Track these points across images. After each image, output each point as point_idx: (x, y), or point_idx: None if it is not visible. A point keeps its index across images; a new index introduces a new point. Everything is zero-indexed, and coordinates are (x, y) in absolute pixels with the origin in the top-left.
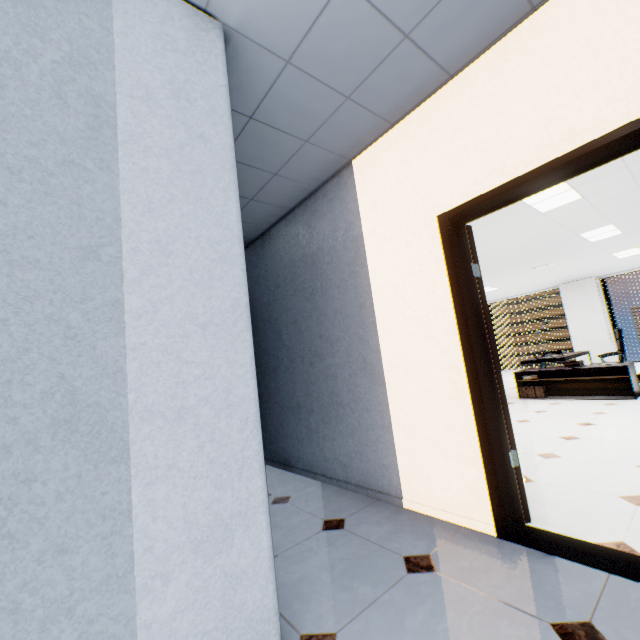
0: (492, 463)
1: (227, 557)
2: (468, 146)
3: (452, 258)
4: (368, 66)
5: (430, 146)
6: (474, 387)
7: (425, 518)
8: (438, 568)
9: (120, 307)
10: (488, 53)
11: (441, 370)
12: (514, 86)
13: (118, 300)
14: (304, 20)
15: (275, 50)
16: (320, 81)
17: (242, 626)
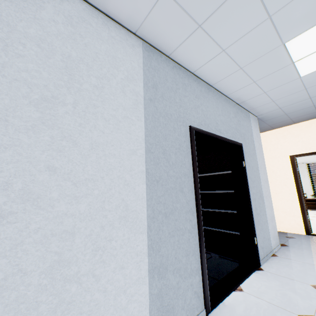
0: (304, 217)
1: (273, 223)
2: (299, 141)
3: (294, 167)
4: (278, 122)
5: (287, 137)
6: (300, 198)
7: (282, 232)
8: (296, 238)
9: (260, 178)
10: (306, 121)
11: (288, 194)
12: (313, 131)
13: (259, 176)
14: (273, 117)
15: (262, 120)
16: (266, 123)
17: (275, 235)
